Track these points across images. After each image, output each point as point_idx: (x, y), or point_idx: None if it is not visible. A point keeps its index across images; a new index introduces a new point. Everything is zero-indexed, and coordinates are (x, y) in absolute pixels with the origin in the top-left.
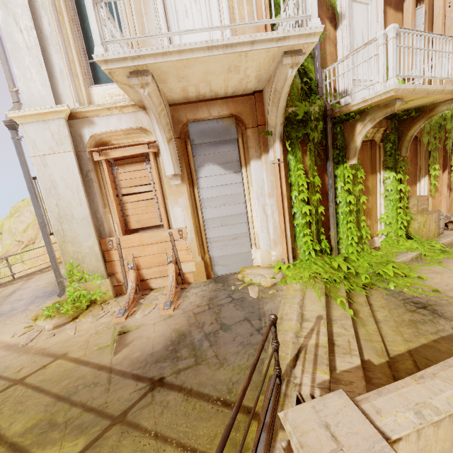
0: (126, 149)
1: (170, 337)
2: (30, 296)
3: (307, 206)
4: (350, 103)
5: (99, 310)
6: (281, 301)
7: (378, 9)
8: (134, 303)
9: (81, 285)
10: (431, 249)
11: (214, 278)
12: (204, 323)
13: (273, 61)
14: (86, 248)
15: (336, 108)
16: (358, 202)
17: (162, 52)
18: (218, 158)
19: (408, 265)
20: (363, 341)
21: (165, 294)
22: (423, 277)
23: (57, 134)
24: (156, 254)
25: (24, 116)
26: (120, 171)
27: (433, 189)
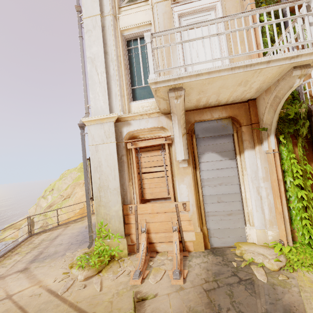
0: (149, 141)
1: None
2: (67, 242)
3: (302, 191)
4: None
5: (117, 267)
6: (300, 294)
7: None
8: (145, 265)
9: (105, 241)
10: None
11: (210, 249)
12: (219, 307)
13: (279, 75)
14: (113, 212)
15: None
16: None
17: (196, 73)
18: (216, 148)
19: None
20: None
21: (169, 259)
22: None
23: (108, 131)
24: (163, 221)
25: (91, 120)
26: (143, 156)
27: None
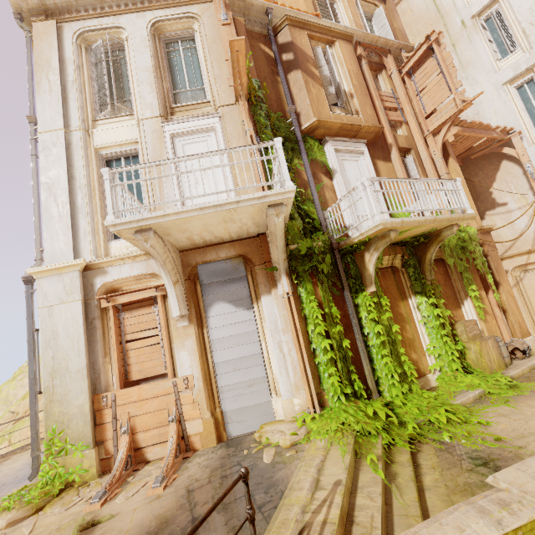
0: (134, 294)
1: (148, 527)
2: None
3: (327, 340)
4: (351, 237)
5: (73, 495)
6: (298, 466)
7: (367, 163)
8: (119, 482)
9: (59, 460)
10: (496, 384)
11: (226, 441)
12: (196, 504)
13: (262, 212)
14: (75, 408)
15: (341, 241)
16: (391, 332)
17: (162, 214)
18: (228, 295)
19: (470, 408)
20: (397, 517)
21: (161, 467)
22: (483, 422)
23: (69, 285)
24: (156, 411)
25: (42, 271)
26: (127, 316)
27: (480, 311)
